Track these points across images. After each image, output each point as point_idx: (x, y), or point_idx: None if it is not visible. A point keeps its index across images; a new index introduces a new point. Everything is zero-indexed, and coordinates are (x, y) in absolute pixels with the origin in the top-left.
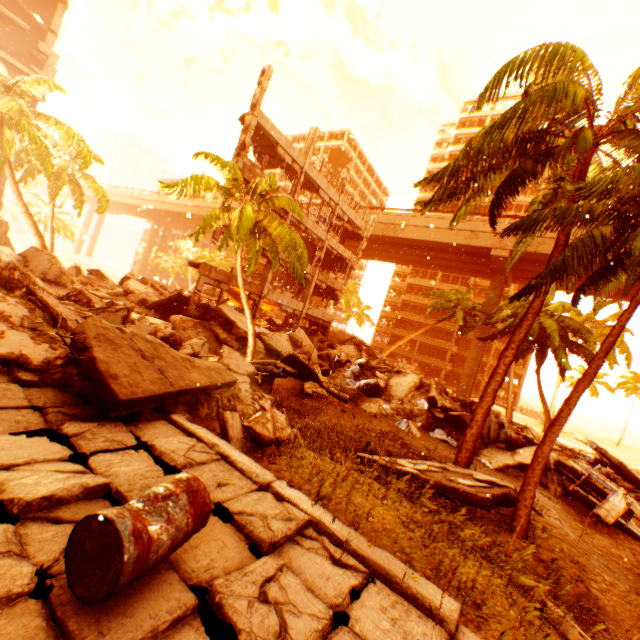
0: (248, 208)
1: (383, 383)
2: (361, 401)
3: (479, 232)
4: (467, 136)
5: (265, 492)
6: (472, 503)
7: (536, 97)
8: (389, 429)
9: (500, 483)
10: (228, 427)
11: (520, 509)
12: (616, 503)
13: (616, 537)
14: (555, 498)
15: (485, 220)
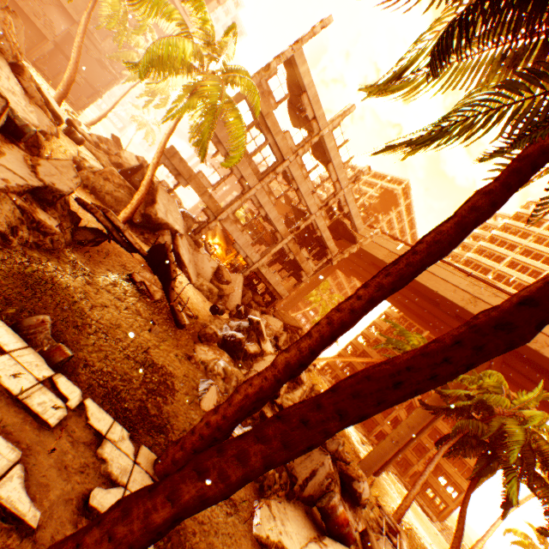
0: (186, 43)
1: (254, 349)
2: (207, 344)
3: (481, 300)
4: (517, 228)
5: None
6: None
7: None
8: (175, 372)
9: None
10: None
11: None
12: None
13: None
14: None
15: (493, 292)
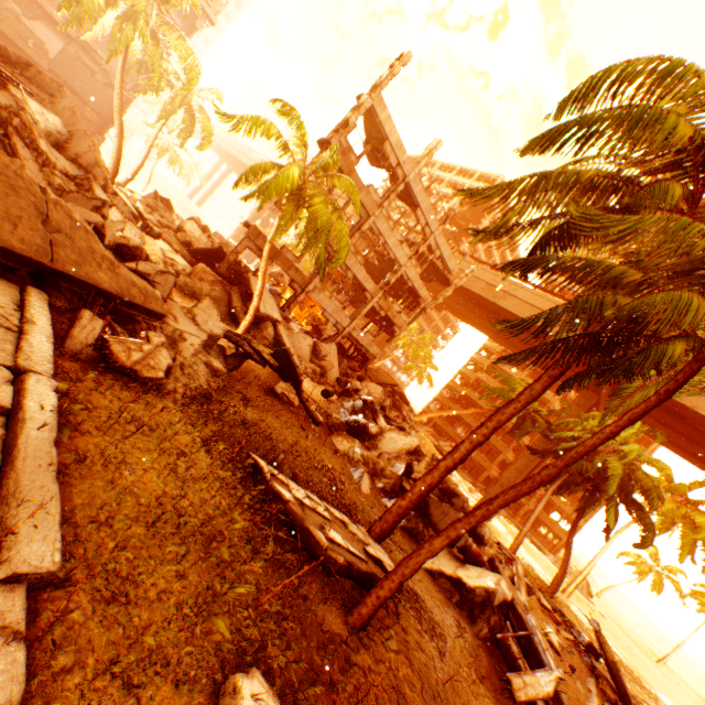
0: (294, 169)
1: (376, 430)
2: (337, 434)
3: None
4: None
5: (7, 370)
6: (316, 557)
7: (617, 113)
8: (337, 468)
9: (387, 567)
10: (77, 325)
11: (370, 596)
12: (542, 682)
13: None
14: (474, 637)
15: None
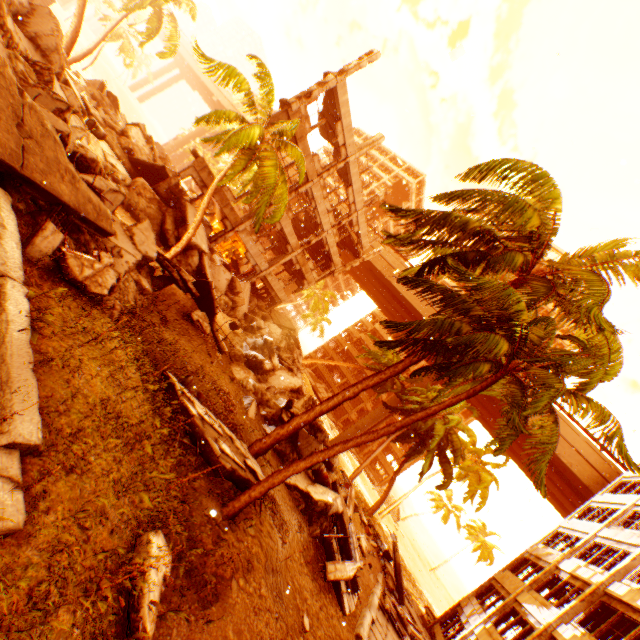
0: (256, 129)
1: (270, 367)
2: (237, 364)
3: None
4: None
5: None
6: (210, 461)
7: (499, 196)
8: (232, 393)
9: (259, 476)
10: (40, 234)
11: (245, 495)
12: (348, 569)
13: (324, 592)
14: (309, 535)
15: None
